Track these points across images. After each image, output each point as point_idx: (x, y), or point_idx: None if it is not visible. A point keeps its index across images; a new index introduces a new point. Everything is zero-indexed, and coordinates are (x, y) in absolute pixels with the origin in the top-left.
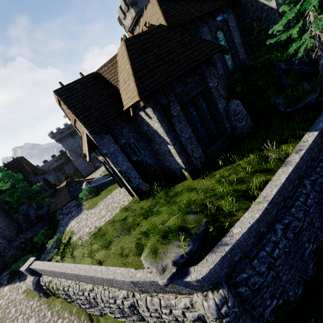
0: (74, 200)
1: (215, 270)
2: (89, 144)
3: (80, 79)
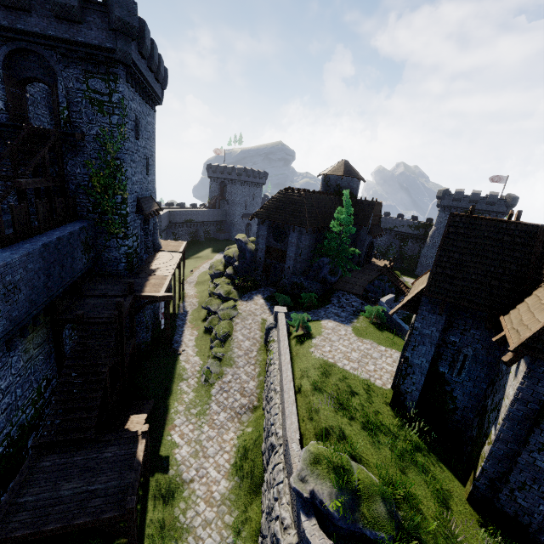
0: (361, 300)
1: None
2: (413, 298)
3: (505, 221)
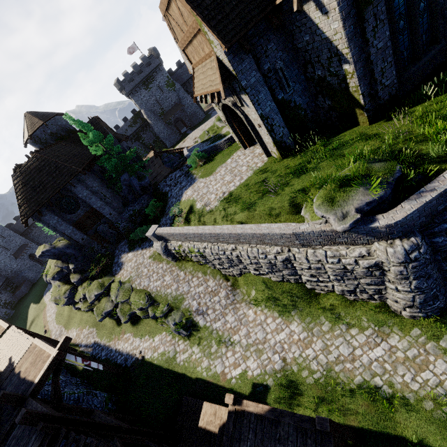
0: (177, 171)
1: (412, 217)
2: (221, 72)
3: None
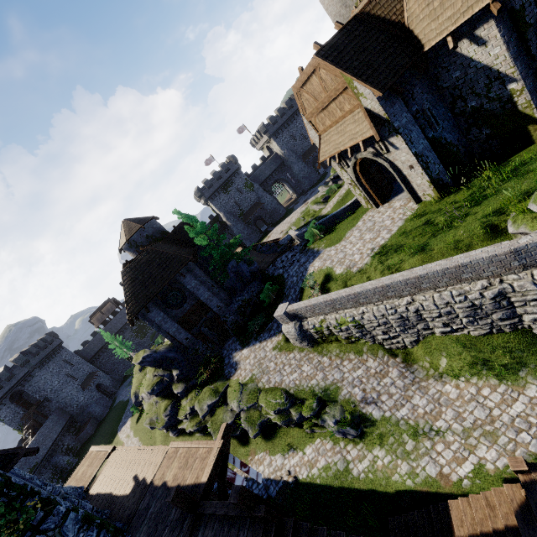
0: (285, 253)
1: None
2: (370, 119)
3: (341, 29)
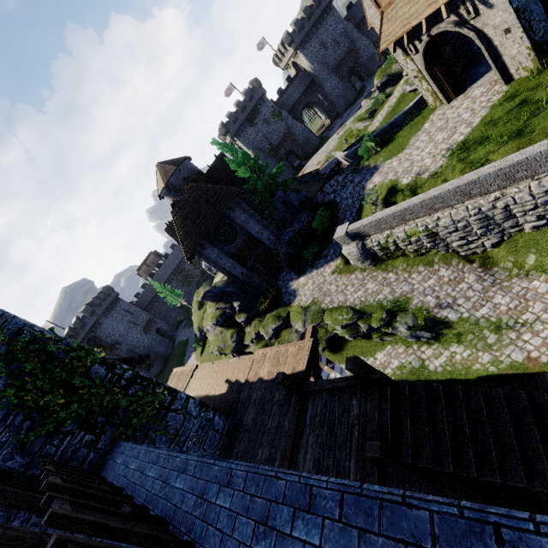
0: (333, 178)
1: None
2: None
3: None
